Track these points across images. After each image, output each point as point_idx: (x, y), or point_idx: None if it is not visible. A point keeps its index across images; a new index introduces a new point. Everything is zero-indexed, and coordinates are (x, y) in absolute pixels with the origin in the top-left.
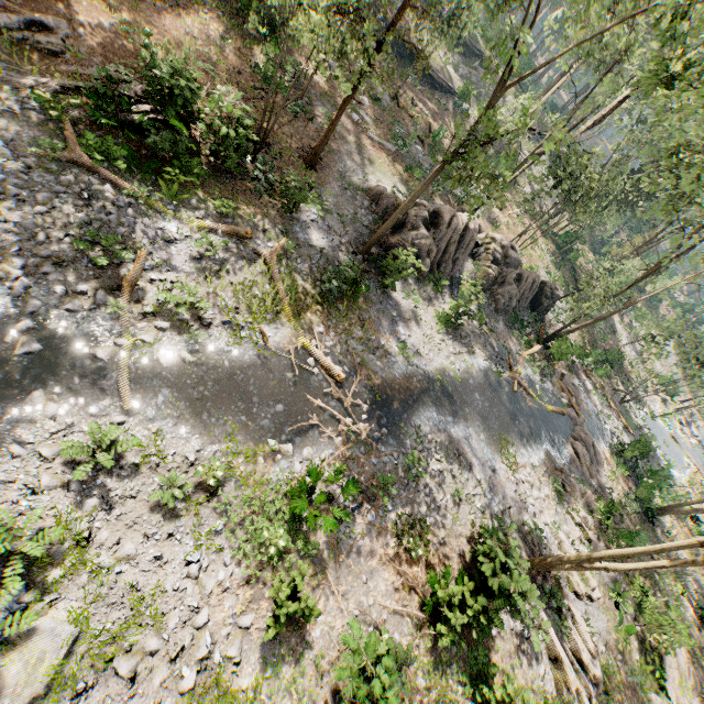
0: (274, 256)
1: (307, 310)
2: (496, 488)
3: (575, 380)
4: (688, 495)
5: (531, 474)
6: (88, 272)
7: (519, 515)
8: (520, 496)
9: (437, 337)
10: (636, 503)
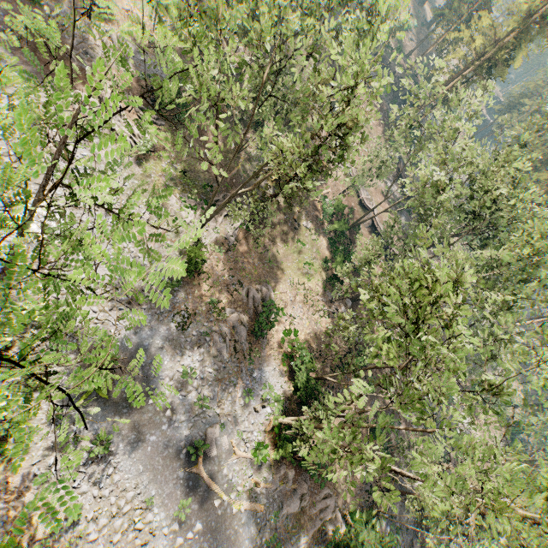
0: None
1: None
2: None
3: None
4: None
5: None
6: None
7: None
8: None
9: None
10: None
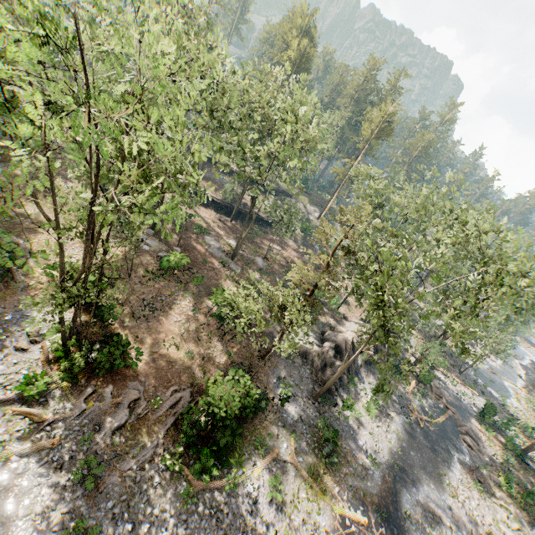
0: (295, 457)
1: (325, 481)
2: (459, 522)
3: (435, 380)
4: (526, 422)
5: (464, 489)
6: None
7: (477, 531)
8: (470, 515)
9: (374, 426)
10: (509, 451)
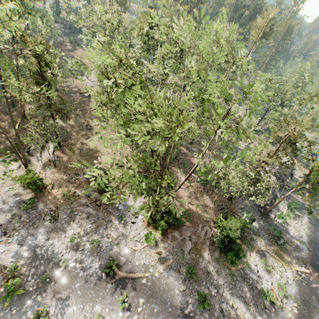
0: (266, 248)
1: (282, 256)
2: None
3: None
4: None
5: None
6: (267, 302)
7: None
8: None
9: (294, 223)
10: None
